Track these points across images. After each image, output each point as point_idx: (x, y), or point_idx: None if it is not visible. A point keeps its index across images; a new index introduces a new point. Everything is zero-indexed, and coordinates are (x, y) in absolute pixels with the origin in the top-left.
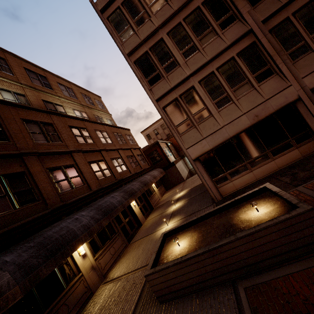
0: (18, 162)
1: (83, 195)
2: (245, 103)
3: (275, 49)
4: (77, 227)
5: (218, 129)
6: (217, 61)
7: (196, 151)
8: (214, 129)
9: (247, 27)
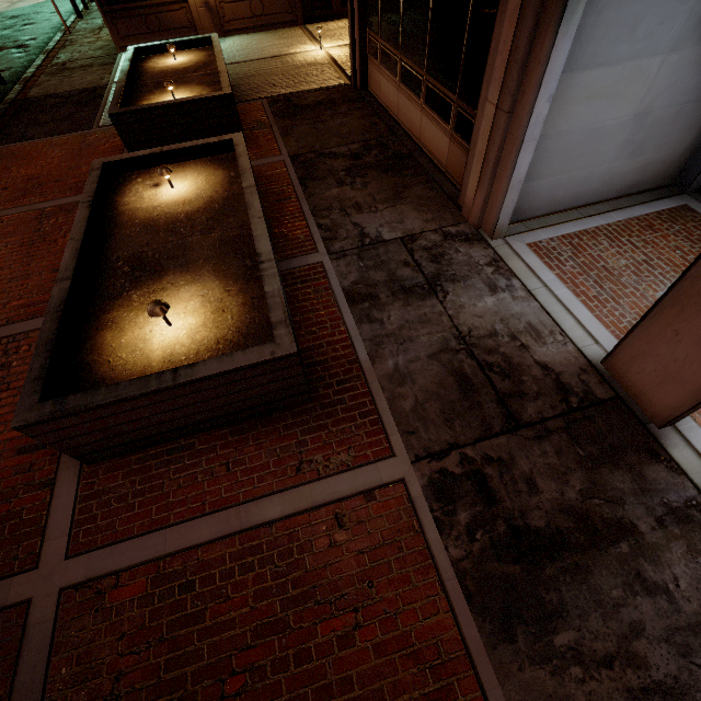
0: None
1: None
2: None
3: None
4: None
5: None
6: None
7: None
8: None
9: None
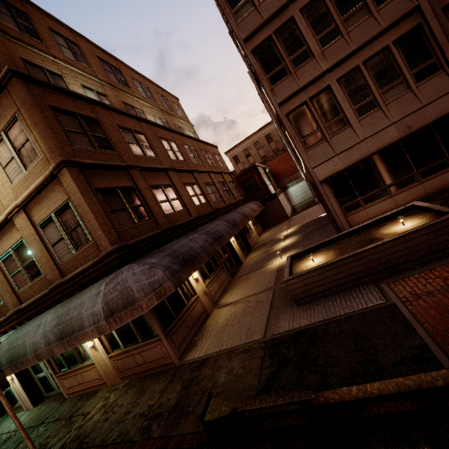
0: (126, 176)
1: (186, 219)
2: (395, 109)
3: (447, 36)
4: (196, 247)
5: (356, 143)
6: (365, 51)
7: (324, 171)
8: (351, 144)
9: (413, 3)
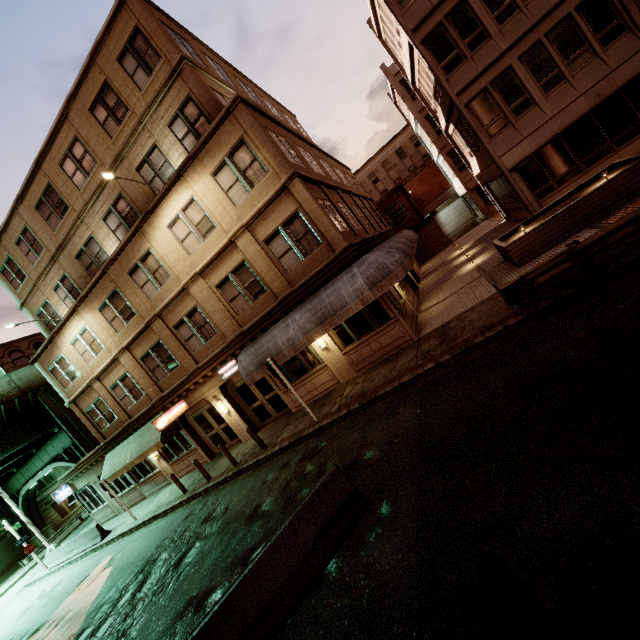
0: (320, 190)
1: (369, 235)
2: (583, 79)
3: None
4: (402, 247)
5: (544, 122)
6: (546, 23)
7: (513, 158)
8: (539, 124)
9: None
